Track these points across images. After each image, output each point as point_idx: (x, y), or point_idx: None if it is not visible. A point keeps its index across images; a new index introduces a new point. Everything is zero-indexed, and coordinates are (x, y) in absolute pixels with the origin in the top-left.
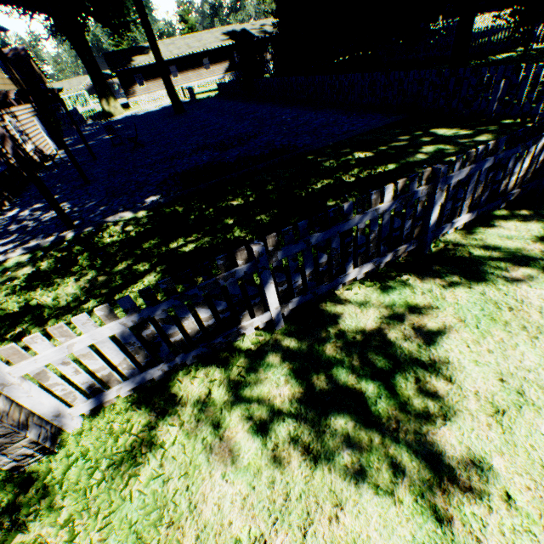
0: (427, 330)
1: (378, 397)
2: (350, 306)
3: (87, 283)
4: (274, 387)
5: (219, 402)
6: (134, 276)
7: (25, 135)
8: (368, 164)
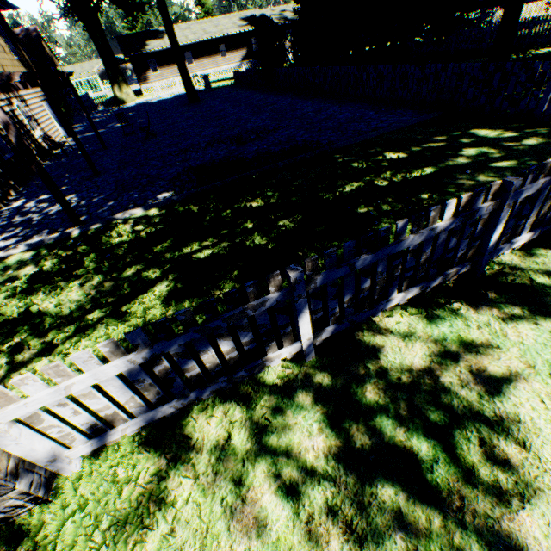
0: (489, 375)
1: (434, 461)
2: (392, 337)
3: (92, 289)
4: (305, 436)
5: (241, 451)
6: (144, 285)
7: (34, 121)
8: (402, 166)
